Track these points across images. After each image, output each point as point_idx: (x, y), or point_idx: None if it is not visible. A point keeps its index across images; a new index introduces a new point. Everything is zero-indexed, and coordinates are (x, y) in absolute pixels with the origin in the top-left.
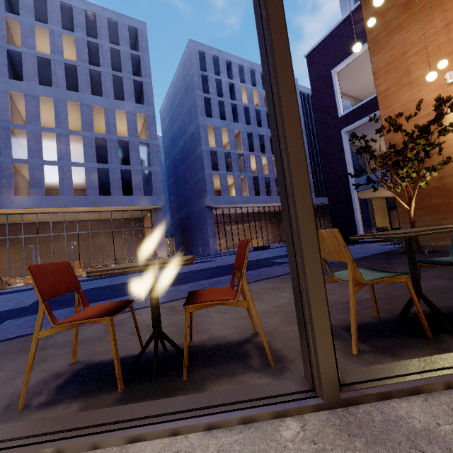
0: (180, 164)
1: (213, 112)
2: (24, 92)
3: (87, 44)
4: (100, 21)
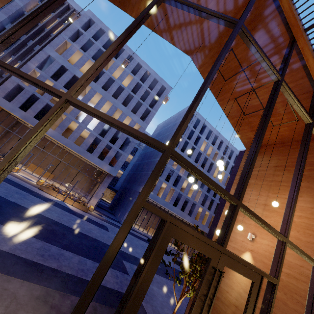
0: (146, 158)
1: (178, 145)
2: (92, 87)
3: (137, 82)
4: (150, 77)
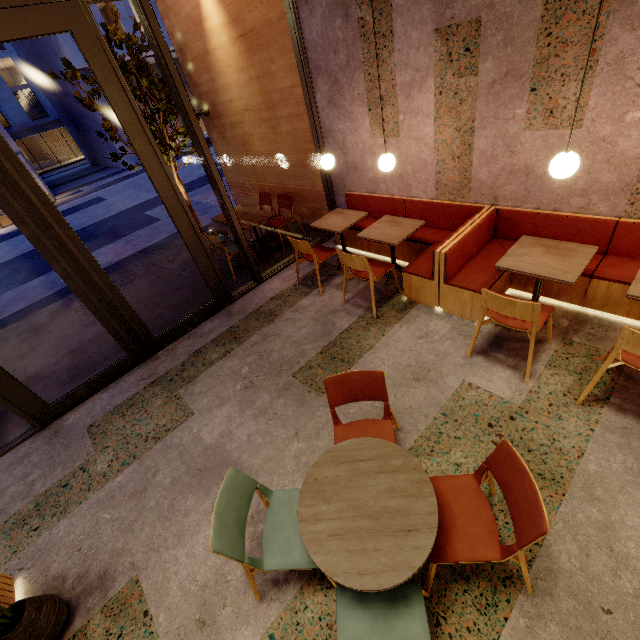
0: None
1: None
2: None
3: None
4: None
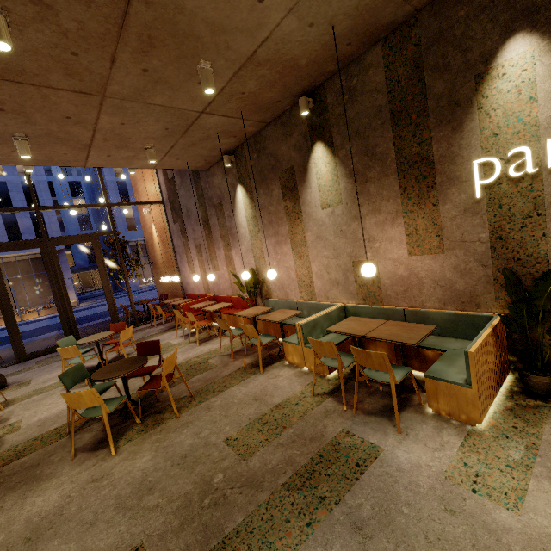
0: (95, 190)
1: None
2: None
3: None
4: None
